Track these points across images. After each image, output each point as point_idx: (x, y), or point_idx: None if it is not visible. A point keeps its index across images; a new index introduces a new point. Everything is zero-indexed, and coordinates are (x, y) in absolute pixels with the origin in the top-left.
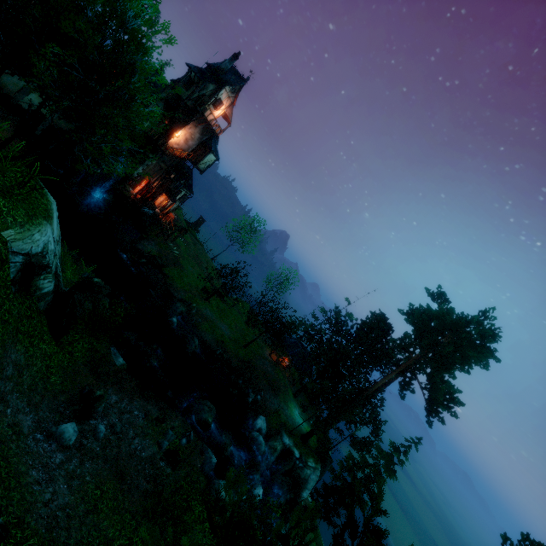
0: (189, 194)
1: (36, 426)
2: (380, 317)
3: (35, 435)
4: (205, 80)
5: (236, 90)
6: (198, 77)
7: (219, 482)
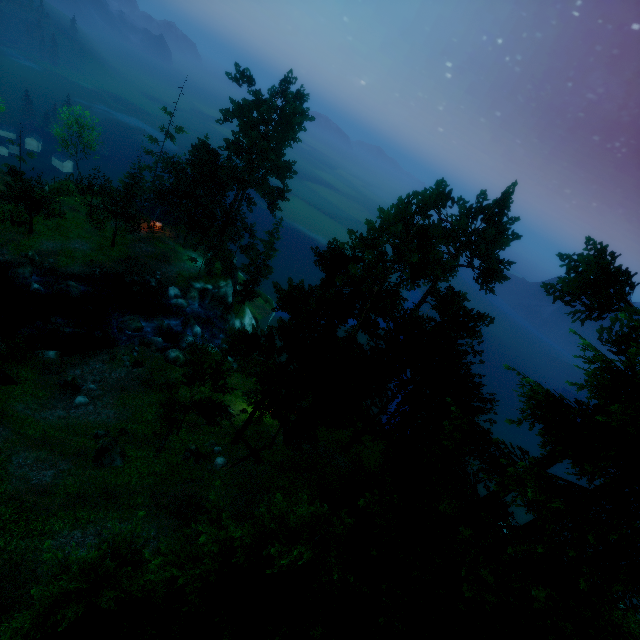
0: None
1: (66, 411)
2: (202, 151)
3: (71, 412)
4: None
5: None
6: None
7: (169, 352)
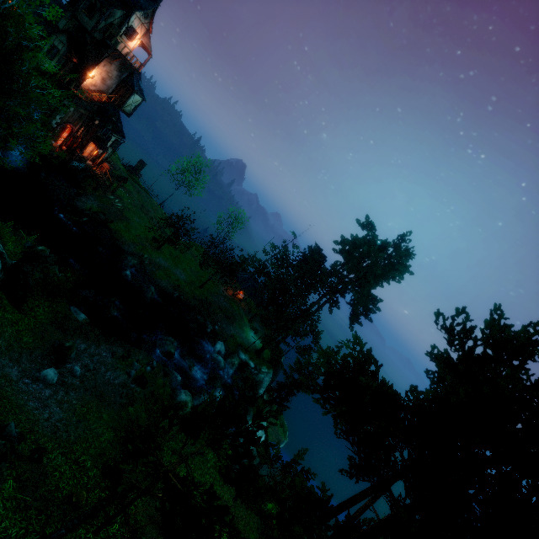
0: (121, 138)
1: (22, 374)
2: (315, 250)
3: (23, 380)
4: (109, 6)
5: (150, 15)
6: (100, 2)
7: (181, 391)
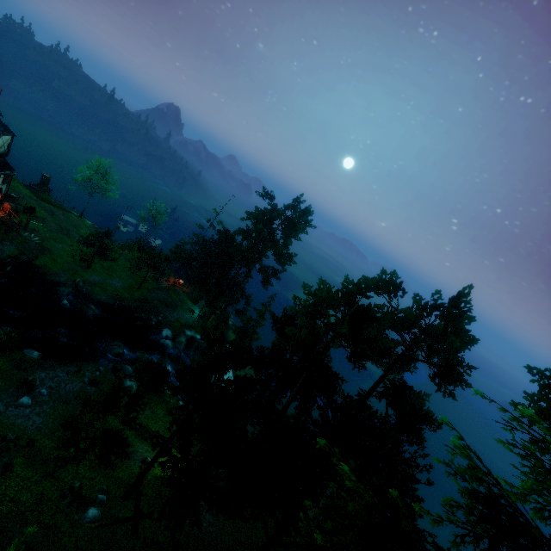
0: (10, 172)
1: (6, 406)
2: (223, 234)
3: (9, 409)
4: None
5: None
6: None
7: (126, 380)
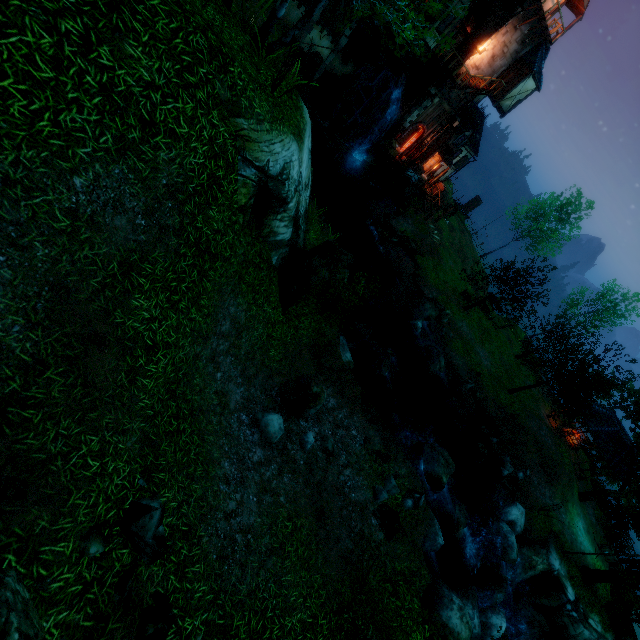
0: (472, 155)
1: (244, 403)
2: None
3: (240, 414)
4: None
5: None
6: None
7: (451, 597)
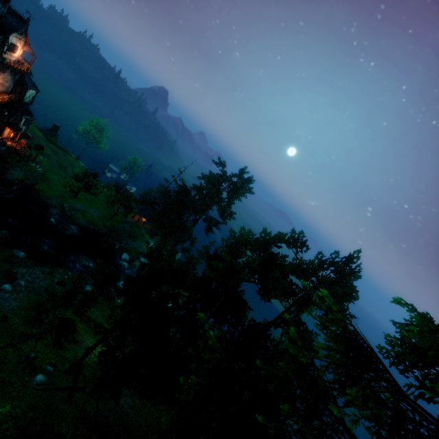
0: (30, 117)
1: None
2: (181, 187)
3: None
4: None
5: (23, 31)
6: None
7: (87, 286)
